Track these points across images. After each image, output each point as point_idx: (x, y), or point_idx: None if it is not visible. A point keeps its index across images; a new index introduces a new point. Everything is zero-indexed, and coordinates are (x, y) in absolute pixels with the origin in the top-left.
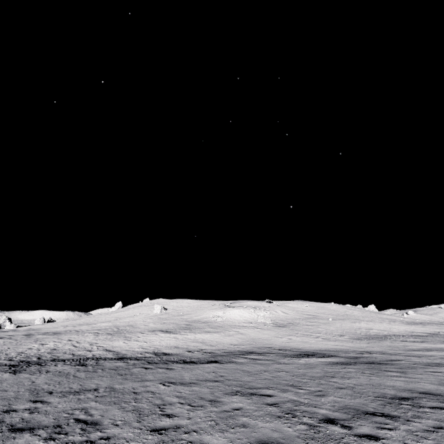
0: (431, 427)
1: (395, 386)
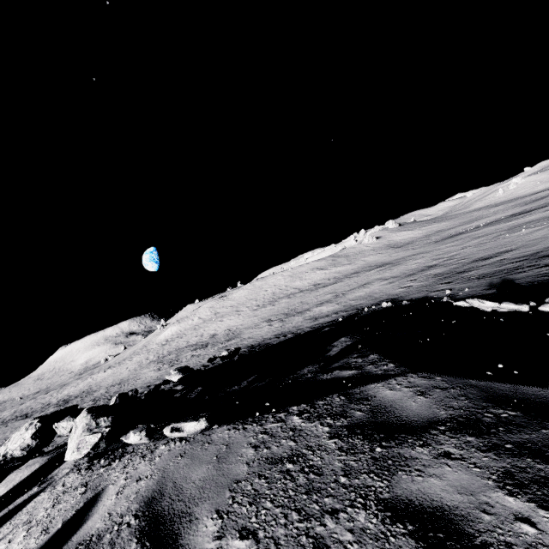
0: None
1: None
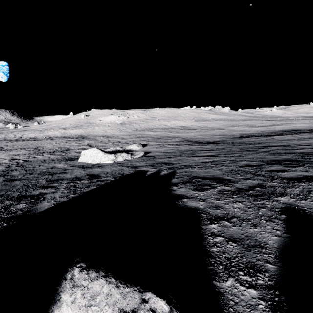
0: (3, 151)
1: (42, 146)
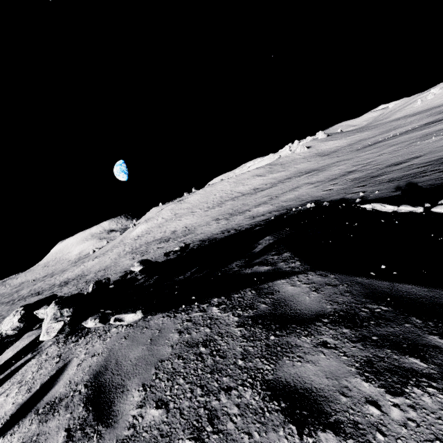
0: None
1: None
